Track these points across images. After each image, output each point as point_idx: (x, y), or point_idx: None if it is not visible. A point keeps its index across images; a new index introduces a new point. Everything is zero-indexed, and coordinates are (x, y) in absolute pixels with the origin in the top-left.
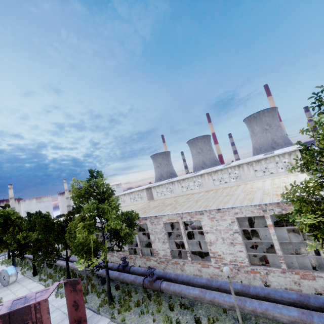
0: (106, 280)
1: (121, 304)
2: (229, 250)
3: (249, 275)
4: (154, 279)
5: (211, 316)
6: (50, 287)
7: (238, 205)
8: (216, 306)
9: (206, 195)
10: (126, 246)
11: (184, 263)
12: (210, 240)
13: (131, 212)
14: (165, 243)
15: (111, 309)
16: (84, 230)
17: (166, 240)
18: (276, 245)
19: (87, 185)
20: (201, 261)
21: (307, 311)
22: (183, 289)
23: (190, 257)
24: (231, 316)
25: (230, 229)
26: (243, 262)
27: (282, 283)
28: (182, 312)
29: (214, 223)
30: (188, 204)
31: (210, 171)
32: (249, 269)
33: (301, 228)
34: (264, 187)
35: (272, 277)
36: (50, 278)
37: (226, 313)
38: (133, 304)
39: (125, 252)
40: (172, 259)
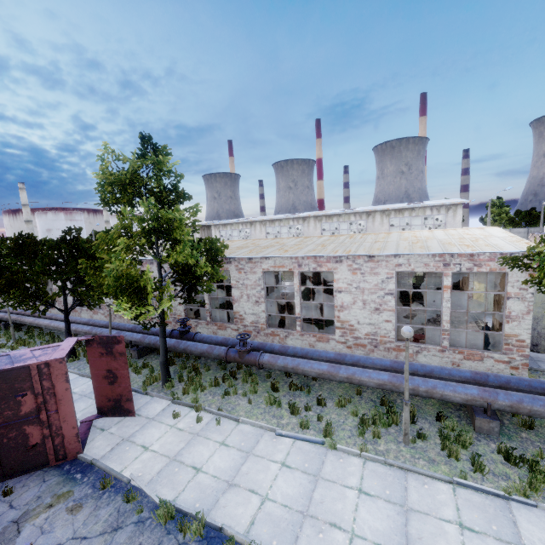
0: (145, 352)
1: (183, 382)
2: (370, 319)
3: (391, 353)
4: (248, 349)
5: (343, 397)
6: (60, 344)
7: (407, 252)
8: (354, 384)
9: (335, 239)
10: (181, 305)
11: (287, 335)
12: (342, 303)
13: (215, 242)
14: (259, 303)
15: (168, 388)
16: (126, 256)
17: (262, 299)
18: (445, 315)
19: (138, 165)
20: (317, 334)
21: (490, 389)
22: (300, 364)
23: (301, 326)
24: (367, 398)
25: (380, 289)
26: (387, 337)
27: (435, 365)
28: (292, 393)
29: (357, 277)
30: (308, 248)
31: (321, 215)
32: (393, 345)
33: (542, 277)
34: (436, 237)
35: (423, 356)
36: (23, 344)
37: (360, 395)
38: (209, 383)
39: (177, 314)
40: (267, 328)
